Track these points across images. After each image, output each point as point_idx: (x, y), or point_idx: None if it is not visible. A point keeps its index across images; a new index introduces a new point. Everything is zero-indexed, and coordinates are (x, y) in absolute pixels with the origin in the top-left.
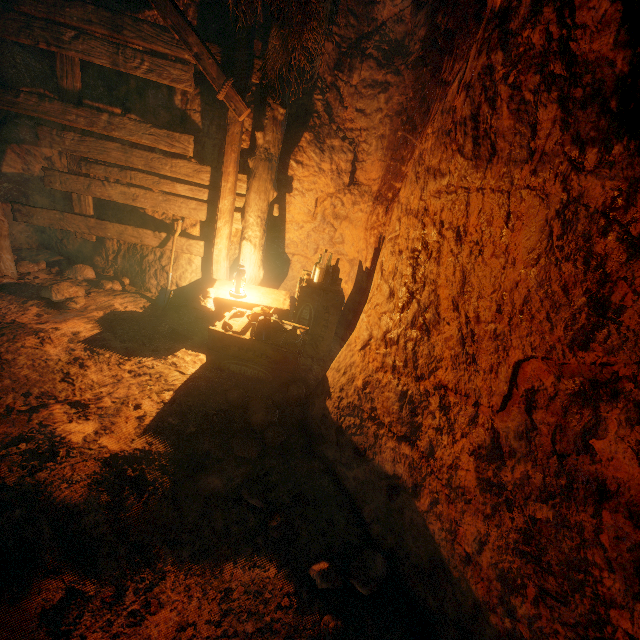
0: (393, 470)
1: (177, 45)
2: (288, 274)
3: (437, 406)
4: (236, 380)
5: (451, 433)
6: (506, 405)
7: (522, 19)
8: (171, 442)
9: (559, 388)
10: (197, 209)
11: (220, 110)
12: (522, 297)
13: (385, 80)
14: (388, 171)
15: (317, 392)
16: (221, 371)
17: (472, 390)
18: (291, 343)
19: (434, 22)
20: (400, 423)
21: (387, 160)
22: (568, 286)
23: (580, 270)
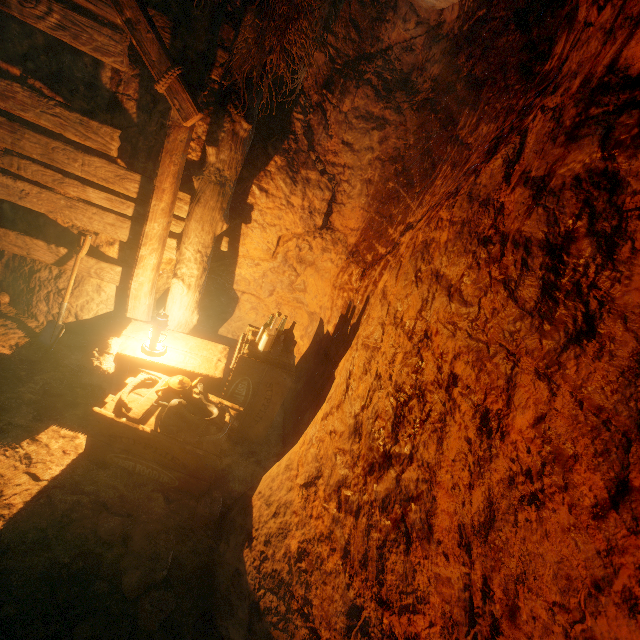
0: None
1: (107, 1)
2: (234, 313)
3: None
4: (123, 486)
5: None
6: None
7: None
8: None
9: None
10: (116, 225)
11: (165, 104)
12: None
13: (382, 115)
14: (371, 226)
15: (235, 523)
16: (104, 467)
17: None
18: (212, 439)
19: (454, 61)
20: None
21: (371, 211)
22: None
23: None
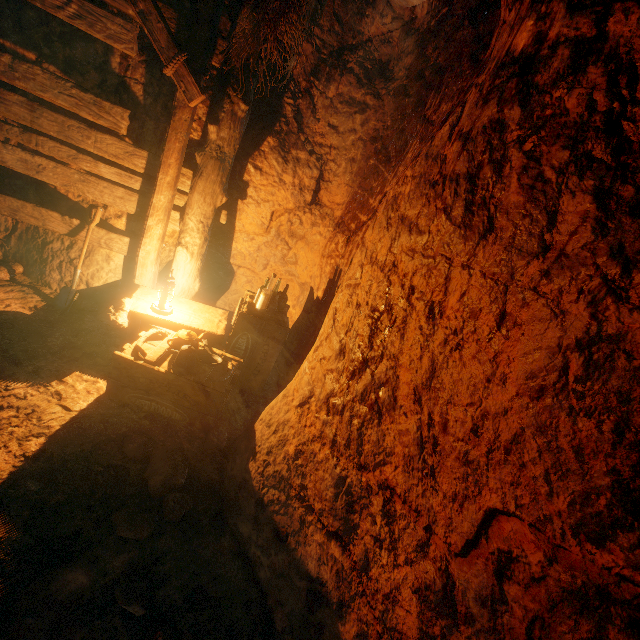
0: (317, 572)
1: None
2: (231, 287)
3: (380, 510)
4: (141, 420)
5: (393, 552)
6: (469, 552)
7: (555, 74)
8: (21, 521)
9: (549, 573)
10: (125, 198)
11: (169, 87)
12: (511, 432)
13: (364, 100)
14: (354, 199)
15: (241, 446)
16: (124, 406)
17: (425, 509)
18: (218, 381)
19: (423, 52)
20: (333, 515)
21: (355, 186)
22: (584, 451)
23: (607, 438)
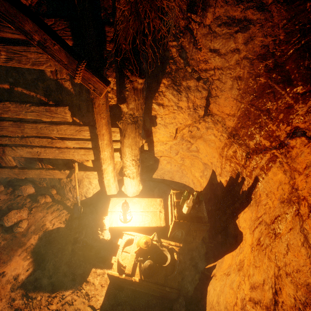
0: None
1: None
2: (158, 167)
3: None
4: (133, 301)
5: None
6: None
7: None
8: None
9: None
10: (86, 154)
11: None
12: None
13: (244, 16)
14: (247, 116)
15: None
16: (121, 290)
17: None
18: (171, 278)
19: None
20: None
21: (244, 102)
22: None
23: None
